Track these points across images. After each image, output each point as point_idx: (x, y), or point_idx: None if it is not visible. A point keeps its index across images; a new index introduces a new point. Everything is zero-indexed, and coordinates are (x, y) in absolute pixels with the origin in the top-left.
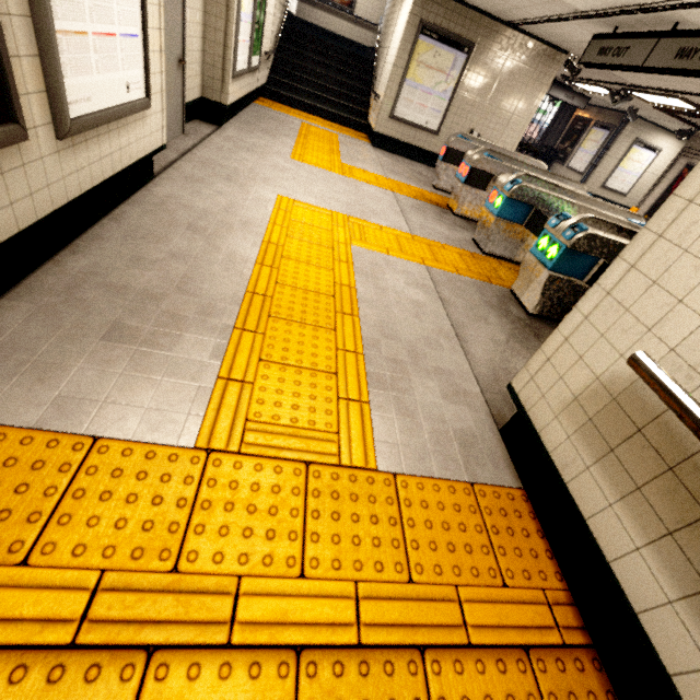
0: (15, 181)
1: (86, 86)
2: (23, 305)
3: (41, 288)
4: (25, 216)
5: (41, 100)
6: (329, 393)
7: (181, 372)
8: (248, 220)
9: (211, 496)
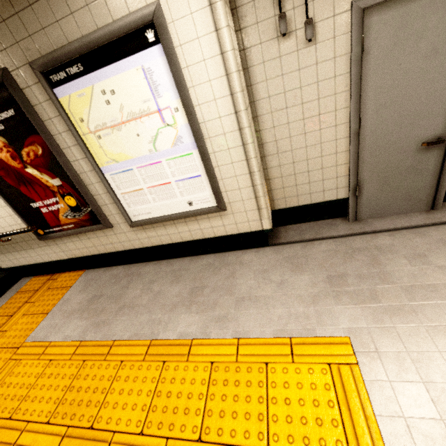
0: (113, 238)
1: (147, 208)
2: (119, 270)
3: (130, 269)
4: (119, 247)
5: (121, 215)
6: (1, 410)
7: (63, 326)
8: (233, 319)
9: (3, 353)
